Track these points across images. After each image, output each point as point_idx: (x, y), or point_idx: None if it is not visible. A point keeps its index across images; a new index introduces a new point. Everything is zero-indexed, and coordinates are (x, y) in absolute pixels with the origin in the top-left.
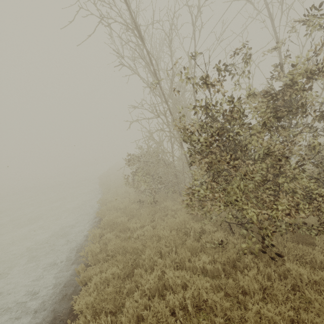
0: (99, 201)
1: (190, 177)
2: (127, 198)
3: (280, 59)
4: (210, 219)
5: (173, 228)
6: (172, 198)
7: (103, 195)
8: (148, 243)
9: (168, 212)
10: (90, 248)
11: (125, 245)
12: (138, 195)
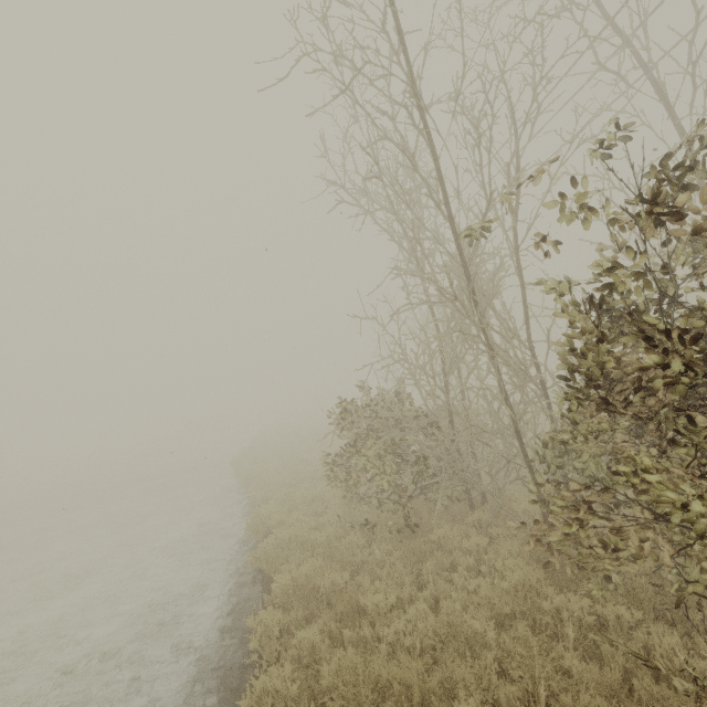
0: (252, 523)
1: (522, 459)
2: (326, 516)
3: (699, 182)
4: (606, 582)
5: (500, 609)
6: (448, 516)
7: (252, 507)
8: (457, 668)
9: (455, 558)
10: (270, 684)
11: (375, 673)
12: (351, 506)
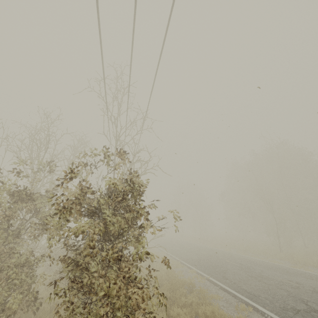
0: None
1: None
2: None
3: None
4: None
5: None
6: None
7: None
8: None
9: None
10: None
11: None
12: None
